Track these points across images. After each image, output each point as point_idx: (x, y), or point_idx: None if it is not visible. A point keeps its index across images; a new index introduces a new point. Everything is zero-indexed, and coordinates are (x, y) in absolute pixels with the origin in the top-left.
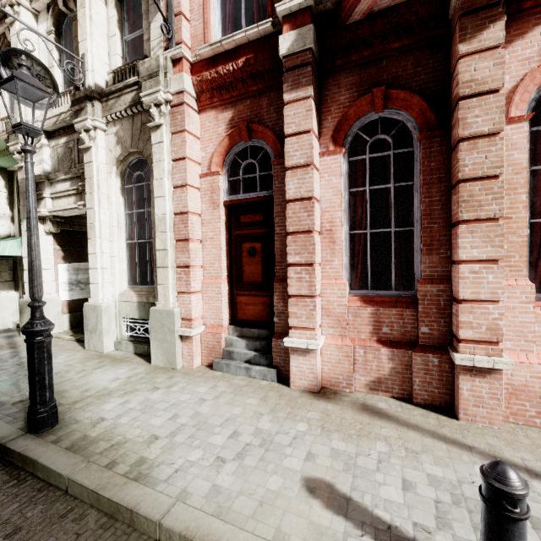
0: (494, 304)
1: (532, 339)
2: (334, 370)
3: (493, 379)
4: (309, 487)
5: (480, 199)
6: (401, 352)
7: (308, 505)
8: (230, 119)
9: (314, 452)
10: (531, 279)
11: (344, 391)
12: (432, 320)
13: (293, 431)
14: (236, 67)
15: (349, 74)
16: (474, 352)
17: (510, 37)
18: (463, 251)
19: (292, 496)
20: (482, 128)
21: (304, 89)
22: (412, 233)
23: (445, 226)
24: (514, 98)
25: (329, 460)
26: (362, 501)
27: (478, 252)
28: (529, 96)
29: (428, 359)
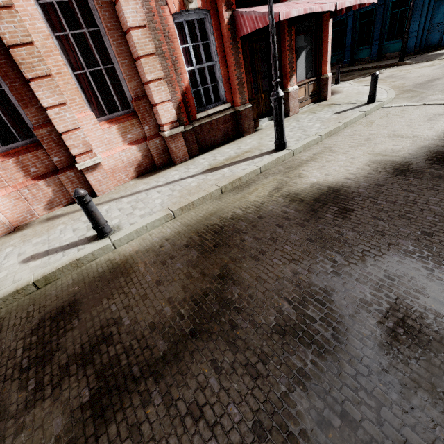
0: (79, 130)
1: (107, 143)
2: (15, 212)
3: (100, 169)
4: (25, 261)
5: (31, 62)
6: (52, 179)
7: (27, 265)
8: None
9: (23, 251)
10: (94, 110)
11: (33, 220)
12: (57, 152)
13: (4, 254)
14: None
15: None
16: (85, 160)
17: None
18: (43, 101)
19: (17, 270)
20: None
21: None
22: (5, 93)
23: (24, 84)
24: None
25: (33, 248)
26: (55, 247)
27: (52, 100)
28: None
29: (68, 175)
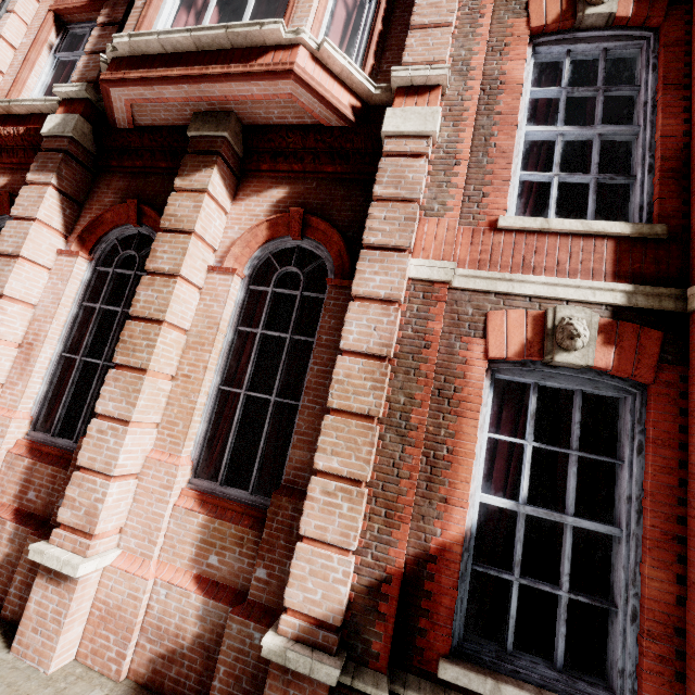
0: (107, 479)
1: (155, 539)
2: None
3: (66, 590)
4: None
5: (137, 343)
6: (25, 532)
7: None
8: (2, 186)
9: None
10: (209, 460)
11: None
12: None
13: None
14: (17, 132)
15: (122, 179)
16: (63, 545)
17: (250, 191)
18: (102, 401)
19: None
20: (164, 266)
21: (47, 174)
22: None
23: None
24: (231, 249)
25: None
26: None
27: (113, 406)
28: (251, 252)
29: None
